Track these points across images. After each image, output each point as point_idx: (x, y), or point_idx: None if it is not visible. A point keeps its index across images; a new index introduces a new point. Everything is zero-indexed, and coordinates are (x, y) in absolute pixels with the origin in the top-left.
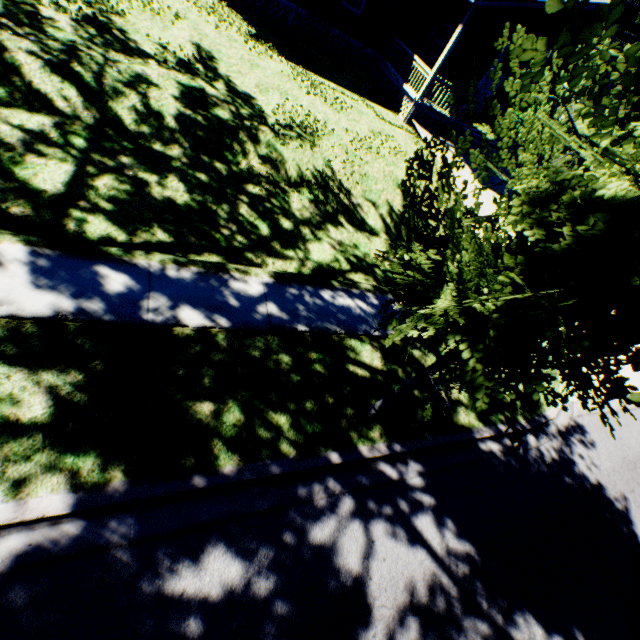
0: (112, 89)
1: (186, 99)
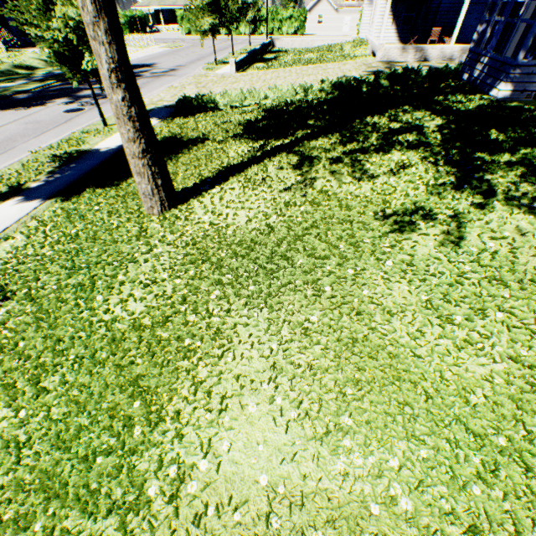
0: None
1: None
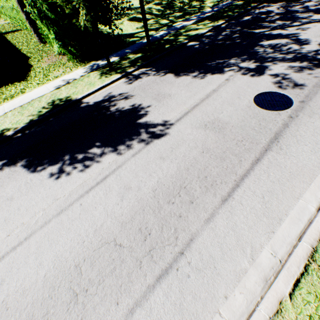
0: (150, 11)
1: (157, 5)
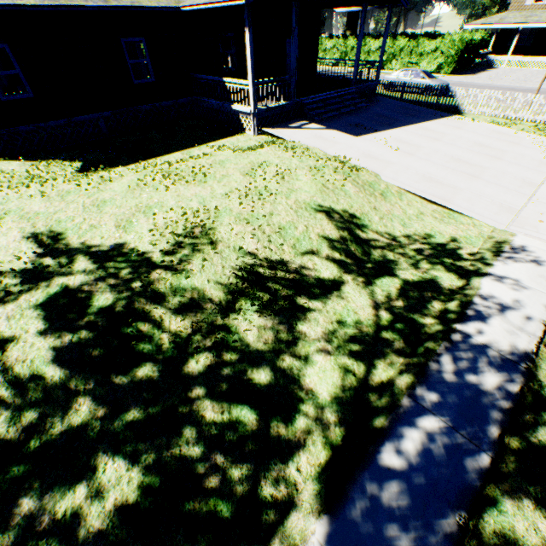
0: None
1: (55, 321)
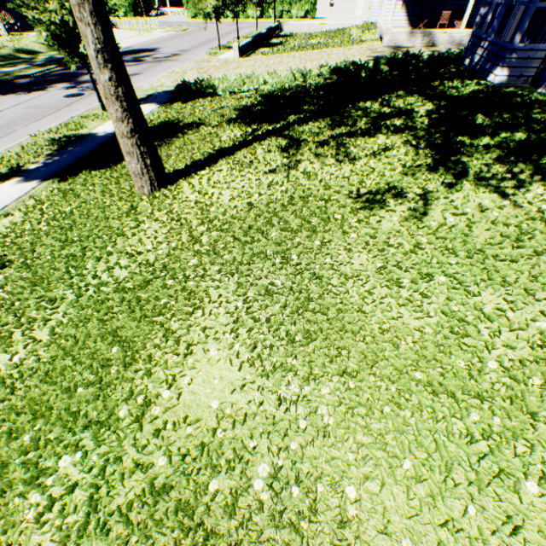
0: None
1: None
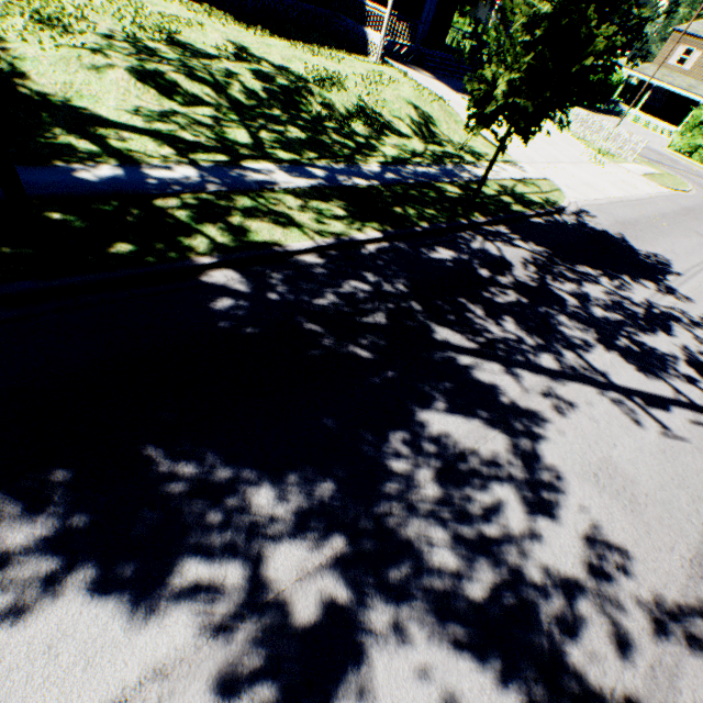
0: (223, 83)
1: (259, 79)
